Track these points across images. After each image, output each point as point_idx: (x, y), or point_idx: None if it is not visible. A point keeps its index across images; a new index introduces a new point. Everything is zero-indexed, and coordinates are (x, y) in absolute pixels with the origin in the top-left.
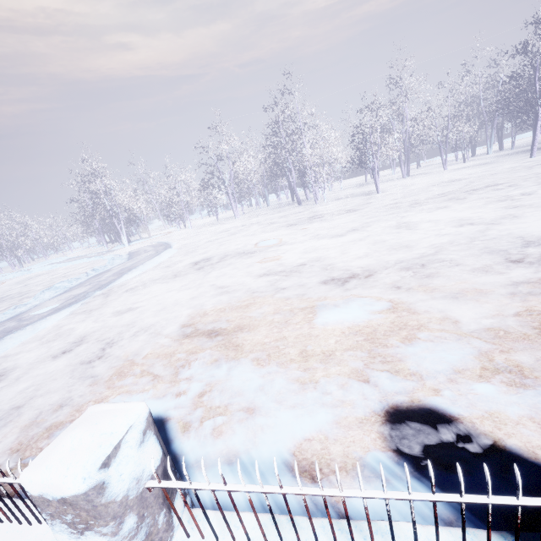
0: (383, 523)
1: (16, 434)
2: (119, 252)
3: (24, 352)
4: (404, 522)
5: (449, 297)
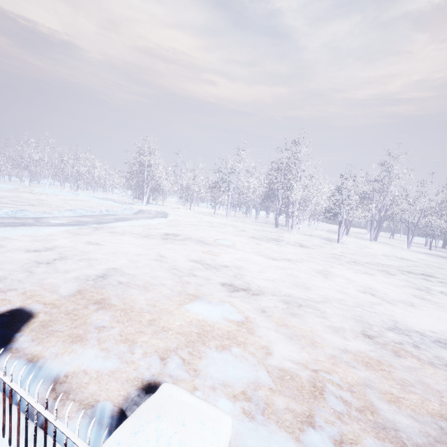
0: (49, 439)
1: None
2: (136, 207)
3: (18, 241)
4: (60, 446)
5: (288, 335)
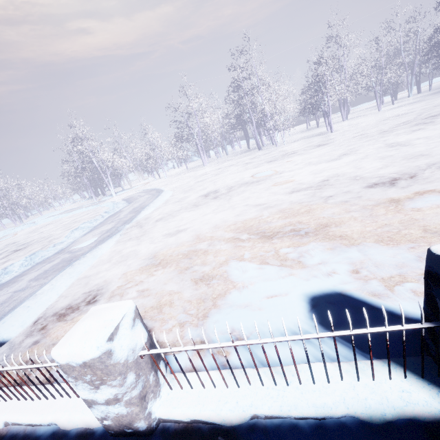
0: None
1: (178, 326)
2: (111, 201)
3: (103, 272)
4: None
5: None
